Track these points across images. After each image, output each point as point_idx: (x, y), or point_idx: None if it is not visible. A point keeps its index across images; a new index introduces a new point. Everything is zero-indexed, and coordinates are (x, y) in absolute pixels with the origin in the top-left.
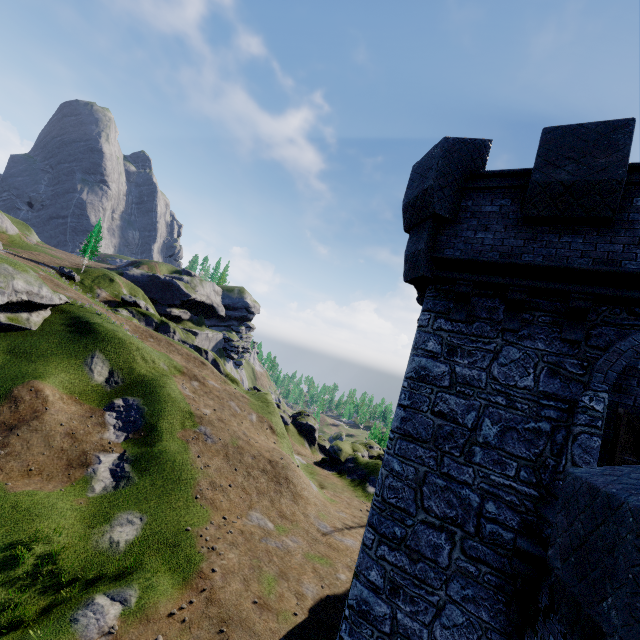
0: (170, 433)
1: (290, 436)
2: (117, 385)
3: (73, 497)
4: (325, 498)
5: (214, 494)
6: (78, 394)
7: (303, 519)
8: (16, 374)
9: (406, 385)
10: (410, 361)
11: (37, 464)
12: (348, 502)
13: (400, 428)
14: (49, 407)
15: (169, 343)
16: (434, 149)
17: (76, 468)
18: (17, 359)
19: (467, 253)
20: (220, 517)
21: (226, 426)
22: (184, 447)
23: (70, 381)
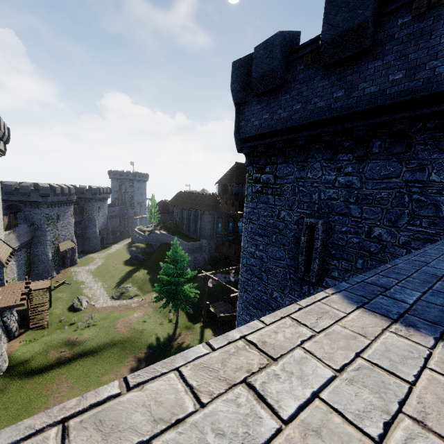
0: None
1: None
2: None
3: None
4: None
5: None
6: None
7: None
8: None
9: None
10: None
11: None
12: None
13: None
14: None
15: None
16: None
17: None
18: None
19: None
20: None
21: None
22: None
23: None
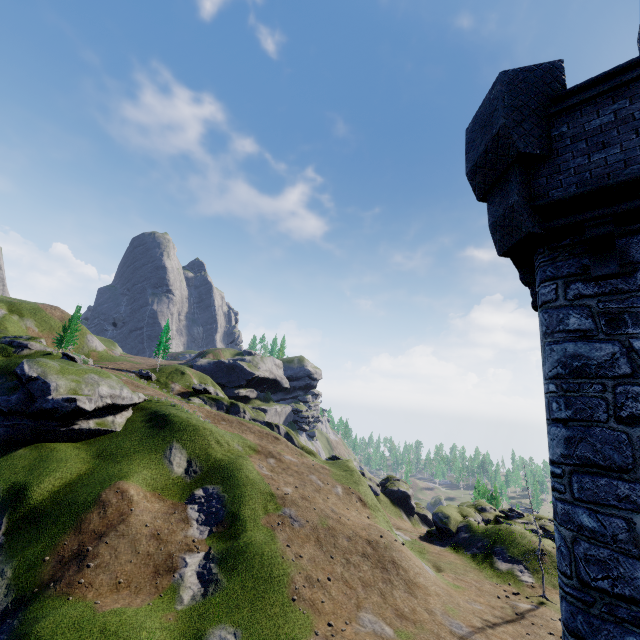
0: (253, 521)
1: (383, 508)
2: (196, 474)
3: (161, 612)
4: (447, 584)
5: (312, 592)
6: (160, 490)
7: (427, 617)
8: (104, 477)
9: (553, 388)
10: (547, 353)
11: (125, 574)
12: (478, 587)
13: (569, 455)
14: (134, 508)
15: (240, 423)
16: (490, 92)
17: (163, 575)
18: (105, 462)
19: (587, 183)
20: (325, 624)
21: (311, 504)
22: (270, 535)
23: (152, 477)
